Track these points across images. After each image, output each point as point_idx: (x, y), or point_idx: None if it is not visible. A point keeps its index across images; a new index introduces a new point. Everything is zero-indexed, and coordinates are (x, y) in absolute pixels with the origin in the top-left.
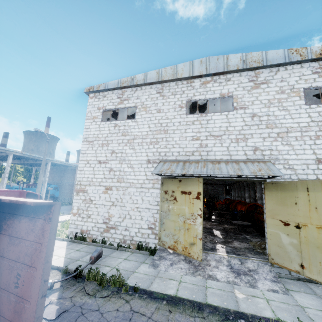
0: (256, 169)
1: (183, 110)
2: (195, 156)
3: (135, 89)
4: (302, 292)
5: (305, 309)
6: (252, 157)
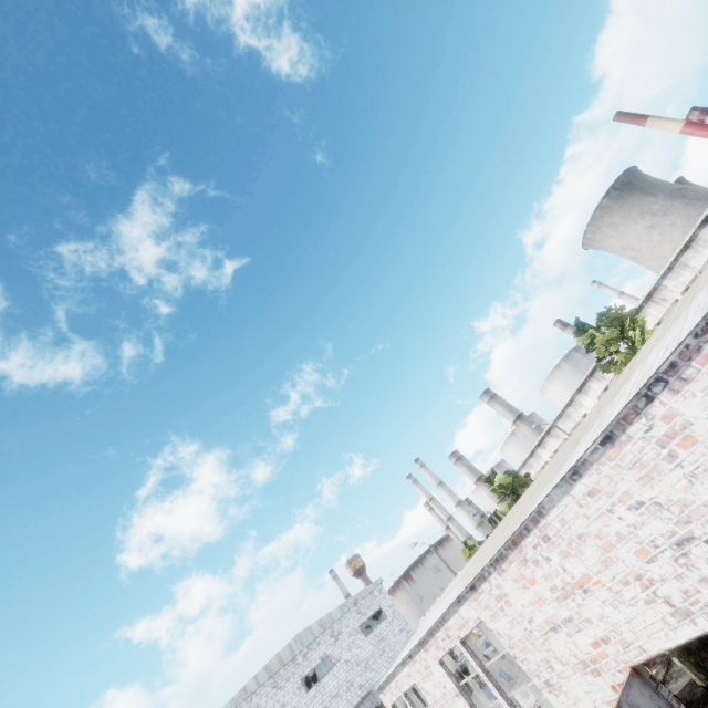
0: (371, 704)
1: (303, 689)
2: None
3: (250, 698)
4: None
5: None
6: (362, 694)
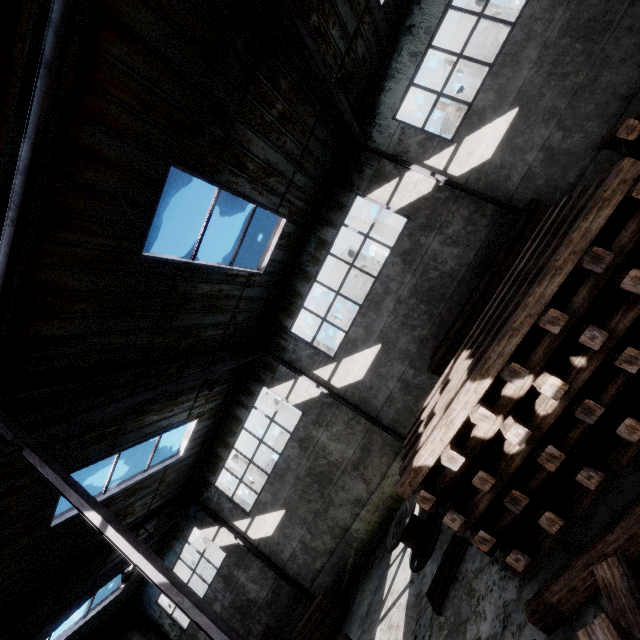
0: None
1: None
2: None
3: None
4: None
5: None
6: None
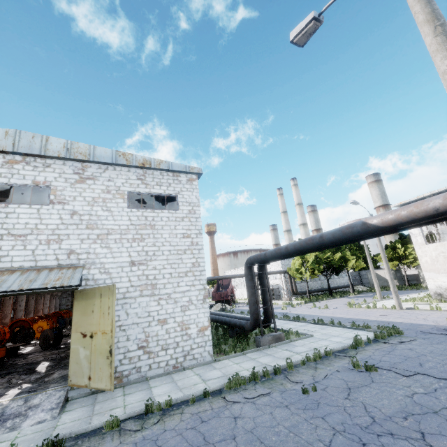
0: (55, 279)
1: None
2: None
3: None
4: (79, 407)
5: (57, 427)
6: (65, 262)
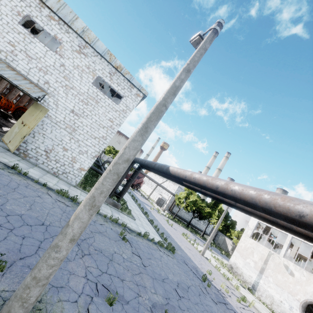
0: (27, 87)
1: (19, 18)
2: (2, 55)
3: None
4: None
5: None
6: (41, 85)
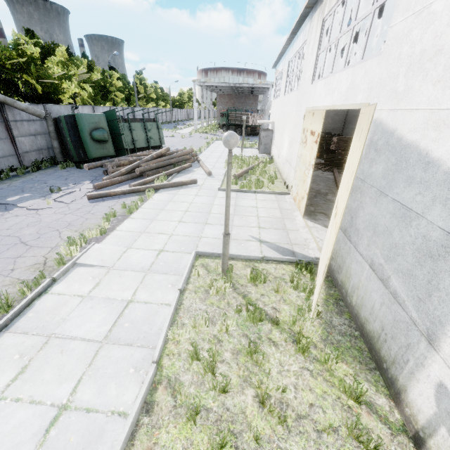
0: None
1: None
2: None
3: None
4: None
5: None
6: None
